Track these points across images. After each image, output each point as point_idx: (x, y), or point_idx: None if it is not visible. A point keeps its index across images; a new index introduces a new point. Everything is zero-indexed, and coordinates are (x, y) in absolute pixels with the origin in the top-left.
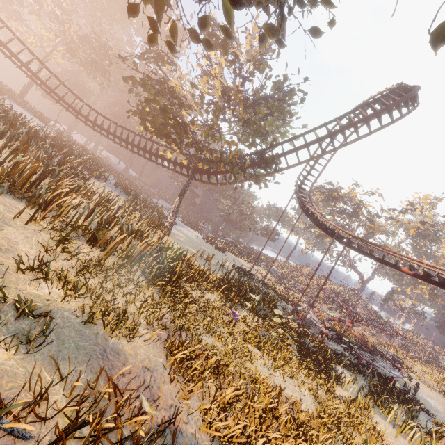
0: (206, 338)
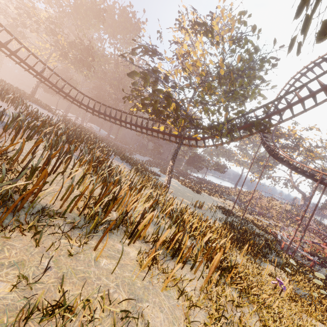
0: None
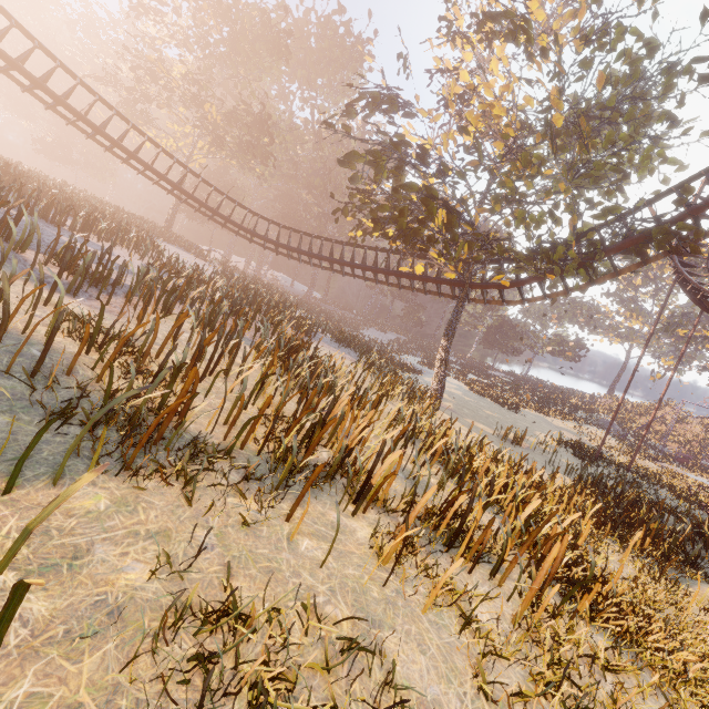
0: None
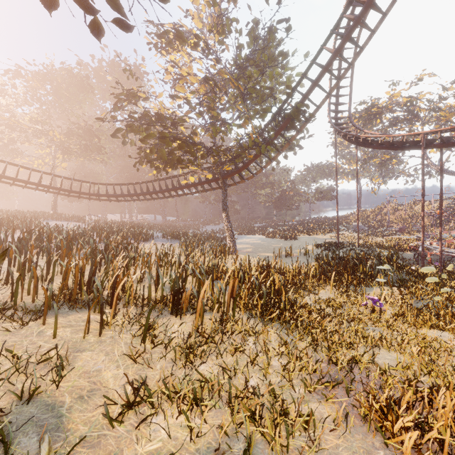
0: (378, 357)
